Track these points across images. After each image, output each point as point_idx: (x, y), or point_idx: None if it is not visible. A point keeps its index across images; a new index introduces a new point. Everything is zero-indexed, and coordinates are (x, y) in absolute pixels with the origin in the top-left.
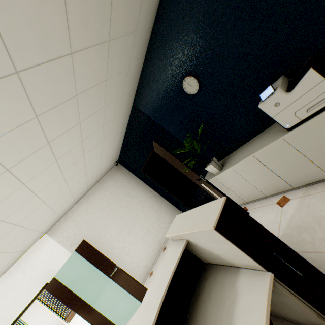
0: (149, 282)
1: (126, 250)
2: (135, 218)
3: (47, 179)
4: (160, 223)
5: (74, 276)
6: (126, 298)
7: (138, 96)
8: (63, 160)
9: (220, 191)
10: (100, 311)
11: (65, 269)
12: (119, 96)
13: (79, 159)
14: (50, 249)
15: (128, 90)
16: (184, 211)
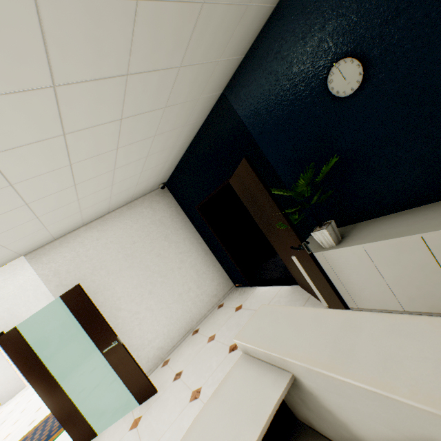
0: (159, 374)
1: (139, 317)
2: (166, 274)
3: (39, 163)
4: (200, 293)
5: (48, 333)
6: (117, 388)
7: (238, 79)
8: (78, 140)
9: (327, 278)
10: (73, 397)
11: (38, 320)
12: (209, 61)
13: (107, 151)
14: (23, 282)
15: (227, 57)
16: (239, 286)
